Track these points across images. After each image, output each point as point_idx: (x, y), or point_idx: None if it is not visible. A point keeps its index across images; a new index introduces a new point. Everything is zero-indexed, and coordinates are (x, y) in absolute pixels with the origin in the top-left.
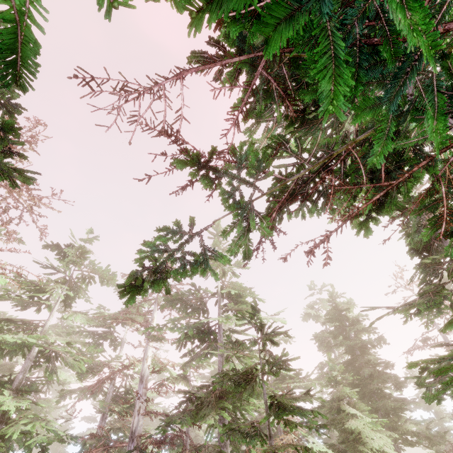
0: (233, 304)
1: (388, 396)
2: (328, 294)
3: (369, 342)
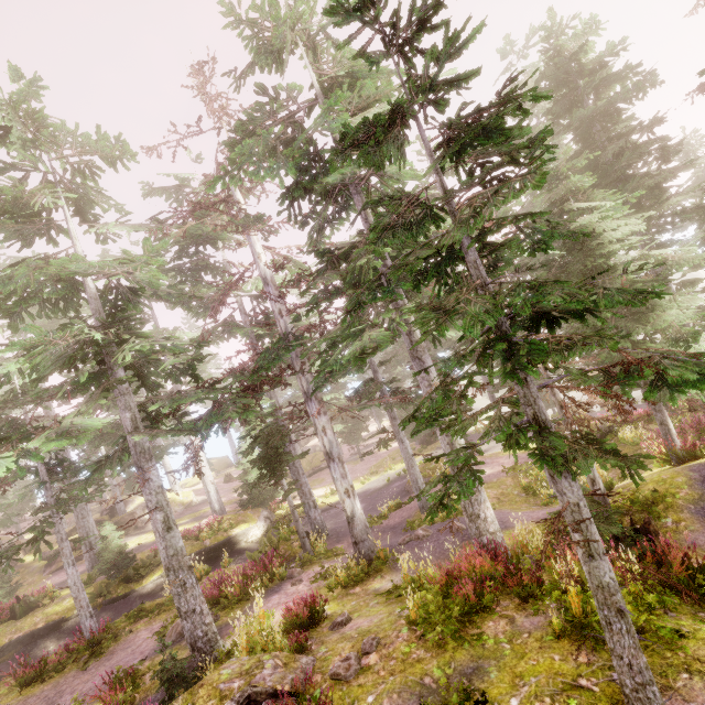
0: (347, 91)
1: (645, 175)
2: (541, 36)
3: (621, 98)
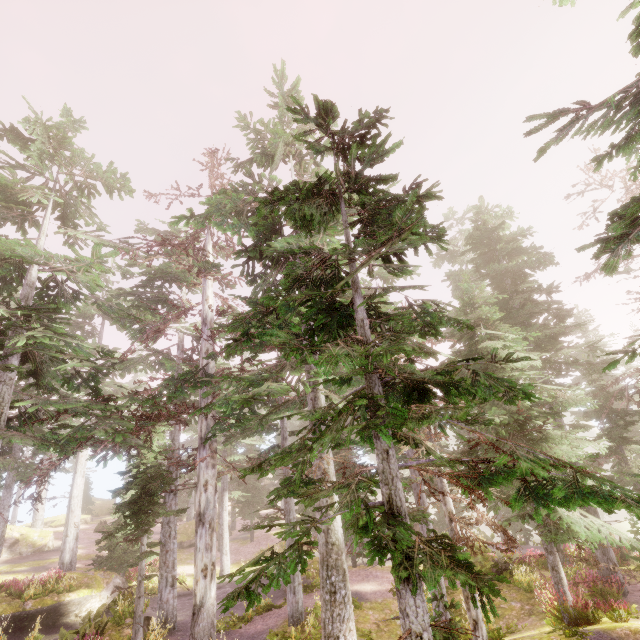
0: None
1: (544, 326)
2: (472, 211)
3: (527, 265)
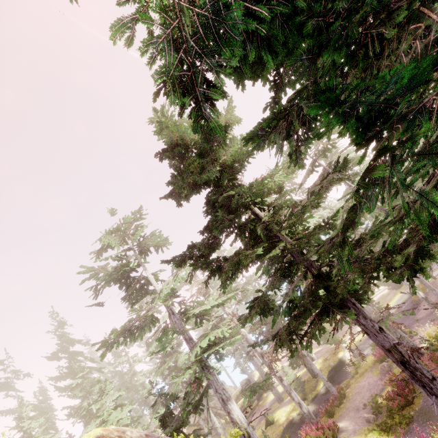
0: None
1: None
2: None
3: None
